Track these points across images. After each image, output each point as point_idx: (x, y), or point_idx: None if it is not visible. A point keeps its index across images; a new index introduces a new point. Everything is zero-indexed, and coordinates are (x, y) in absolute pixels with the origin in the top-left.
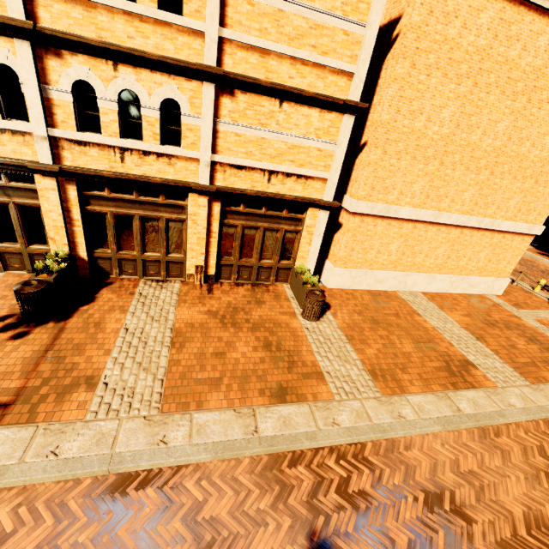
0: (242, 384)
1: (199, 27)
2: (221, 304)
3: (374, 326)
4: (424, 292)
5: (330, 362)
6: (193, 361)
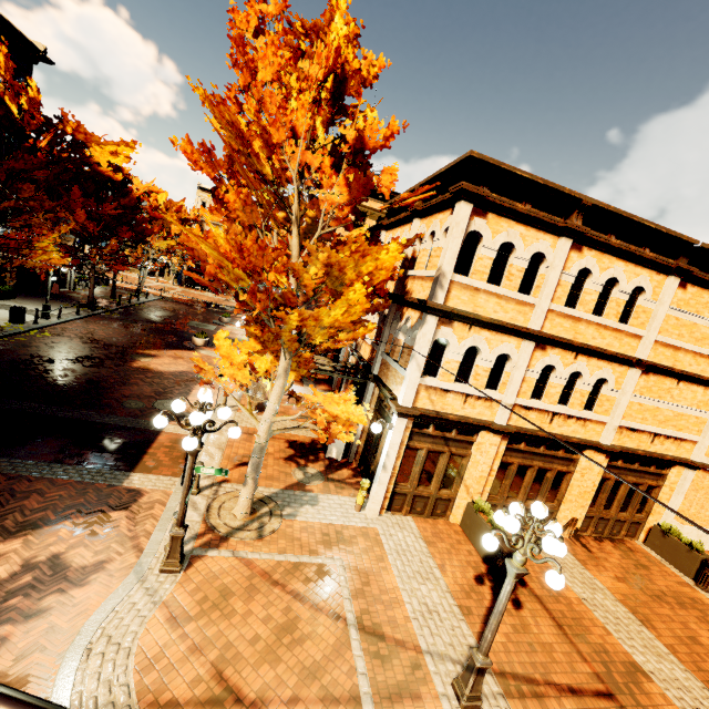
0: None
1: (642, 334)
2: (617, 568)
3: None
4: None
5: None
6: (682, 647)
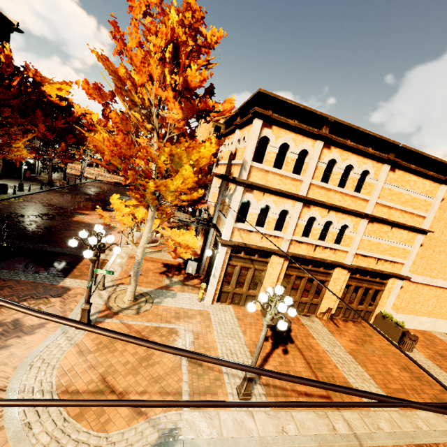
0: (417, 394)
1: (368, 198)
2: (352, 336)
3: (442, 358)
4: (445, 332)
5: (445, 383)
6: (379, 376)
